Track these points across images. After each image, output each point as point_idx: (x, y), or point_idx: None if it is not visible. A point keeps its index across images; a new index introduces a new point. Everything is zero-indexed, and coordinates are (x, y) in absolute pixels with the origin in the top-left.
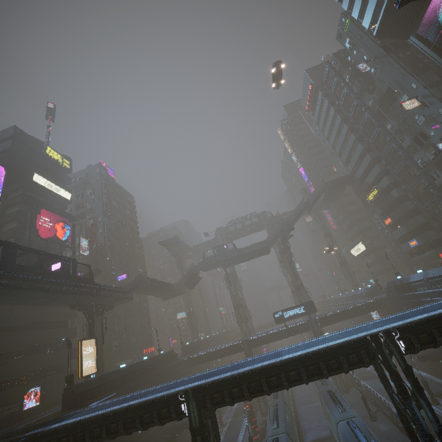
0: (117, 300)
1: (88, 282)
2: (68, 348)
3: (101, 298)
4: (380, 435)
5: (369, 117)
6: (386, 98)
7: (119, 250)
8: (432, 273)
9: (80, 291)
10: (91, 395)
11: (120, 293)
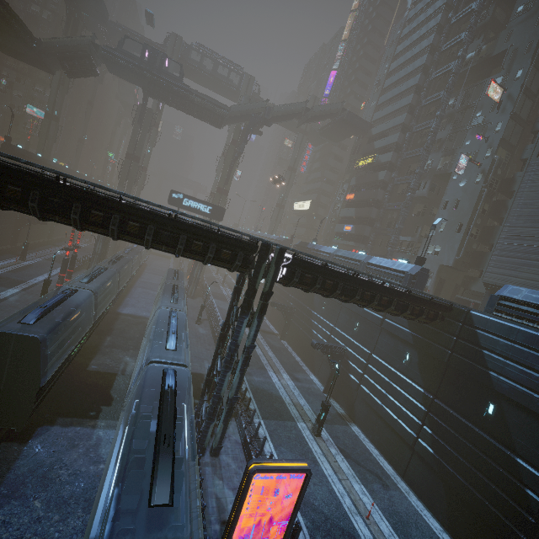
0: None
1: None
2: None
3: None
4: (195, 334)
5: (454, 70)
6: (485, 65)
7: None
8: (343, 253)
9: None
10: None
11: None
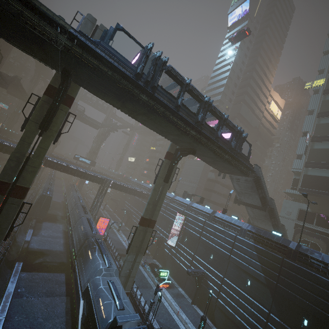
0: None
1: None
2: None
3: None
4: None
5: None
6: None
7: None
8: (137, 181)
9: None
10: None
11: (3, 81)
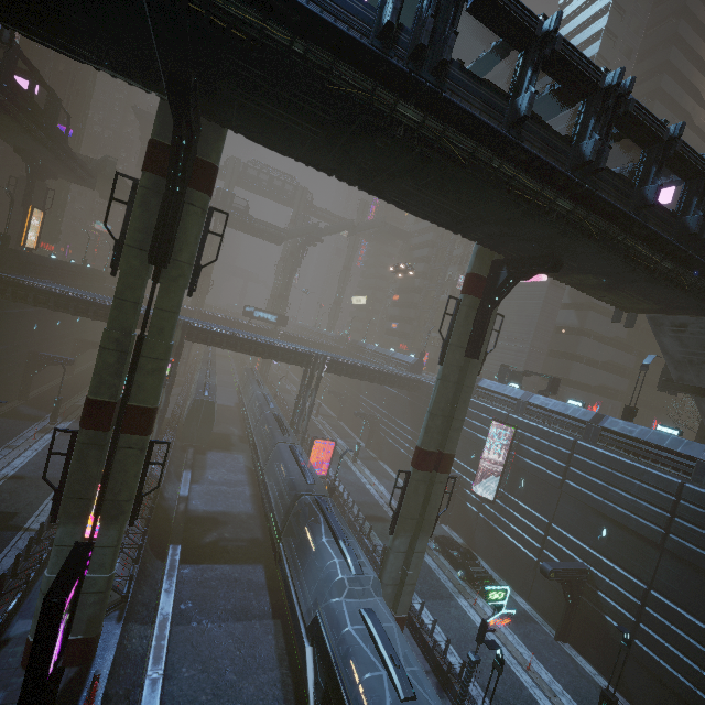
0: (71, 176)
1: (62, 140)
2: (11, 204)
3: (63, 165)
4: None
5: None
6: None
7: (64, 71)
8: (380, 350)
9: (52, 147)
10: (35, 270)
11: (84, 172)
